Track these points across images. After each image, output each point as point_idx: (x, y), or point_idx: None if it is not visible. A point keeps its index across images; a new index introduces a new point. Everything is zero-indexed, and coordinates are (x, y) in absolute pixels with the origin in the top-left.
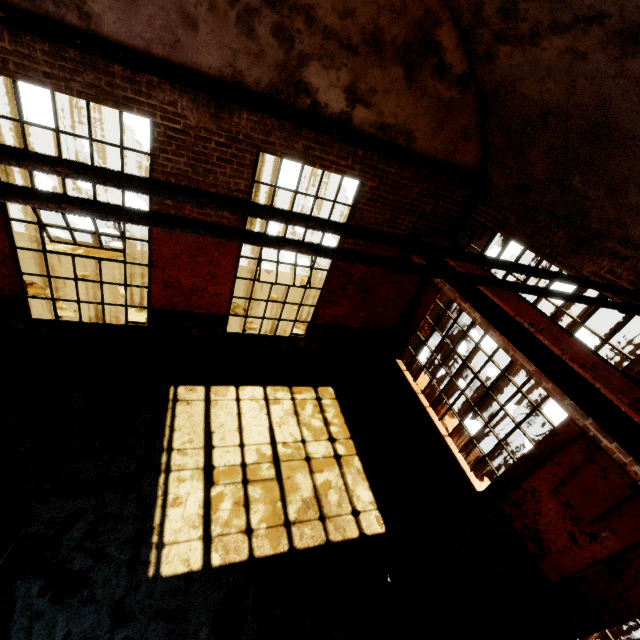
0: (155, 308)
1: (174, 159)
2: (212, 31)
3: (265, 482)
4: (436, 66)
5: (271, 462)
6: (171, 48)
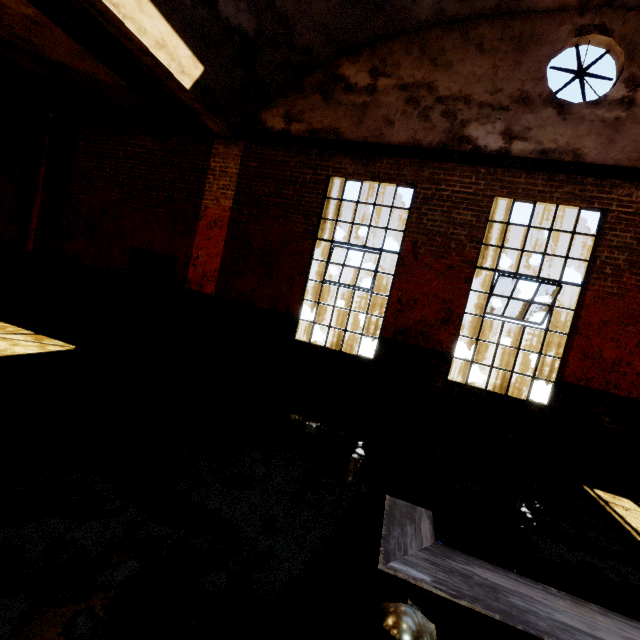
0: (566, 381)
1: (620, 235)
2: None
3: None
4: None
5: None
6: (634, 161)
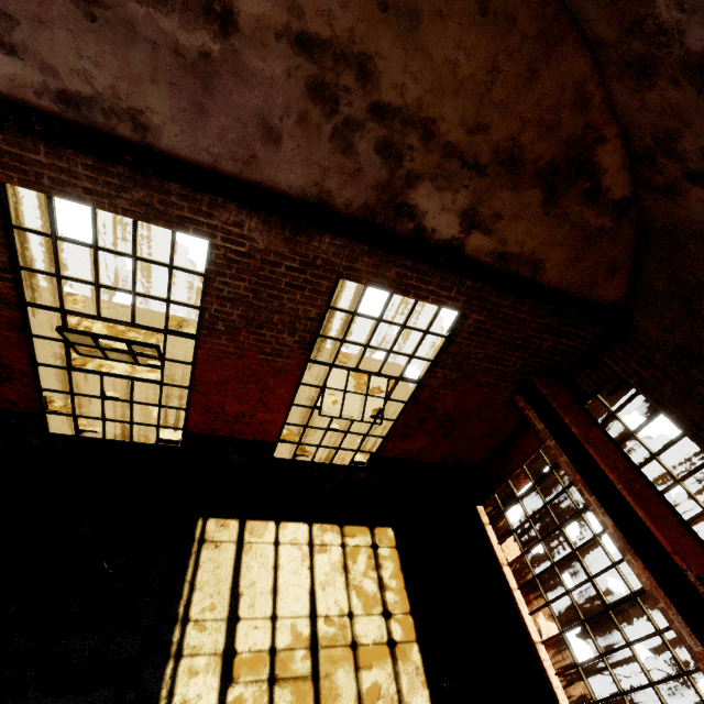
0: (191, 432)
1: (233, 283)
2: (298, 146)
3: (297, 682)
4: (587, 190)
5: (307, 648)
6: (244, 164)
